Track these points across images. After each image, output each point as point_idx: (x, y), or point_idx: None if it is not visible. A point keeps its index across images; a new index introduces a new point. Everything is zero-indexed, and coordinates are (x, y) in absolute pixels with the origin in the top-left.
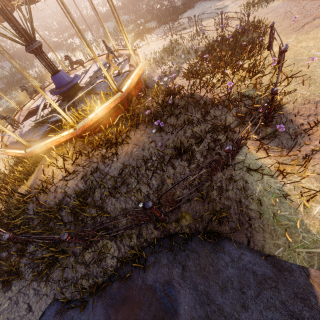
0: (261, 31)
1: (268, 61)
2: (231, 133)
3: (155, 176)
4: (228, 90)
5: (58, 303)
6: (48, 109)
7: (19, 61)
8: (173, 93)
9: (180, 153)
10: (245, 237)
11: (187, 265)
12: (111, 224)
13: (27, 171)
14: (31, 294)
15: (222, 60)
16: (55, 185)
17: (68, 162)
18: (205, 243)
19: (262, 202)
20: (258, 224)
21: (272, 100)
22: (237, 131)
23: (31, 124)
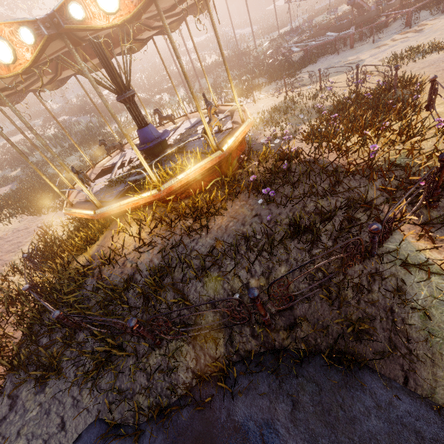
0: (415, 87)
1: (429, 124)
2: (375, 212)
3: (260, 260)
4: (370, 155)
5: (101, 425)
6: (126, 168)
7: (98, 116)
8: (288, 157)
9: (297, 232)
10: (399, 370)
11: (300, 400)
12: (191, 319)
13: (90, 238)
14: (68, 404)
15: (360, 120)
16: (125, 257)
17: (144, 230)
18: (330, 371)
19: (429, 316)
20: (423, 352)
21: (440, 170)
22: (384, 210)
23: (110, 179)
